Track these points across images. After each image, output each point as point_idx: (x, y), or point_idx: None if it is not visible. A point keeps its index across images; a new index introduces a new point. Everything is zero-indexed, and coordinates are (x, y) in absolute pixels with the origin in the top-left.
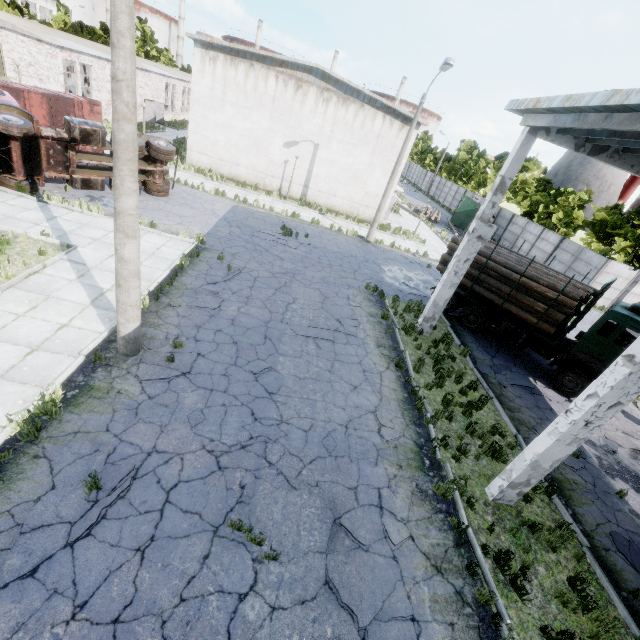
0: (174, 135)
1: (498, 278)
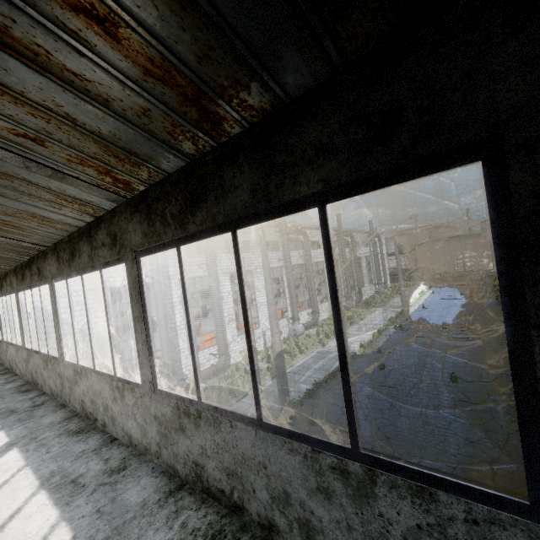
0: None
1: None
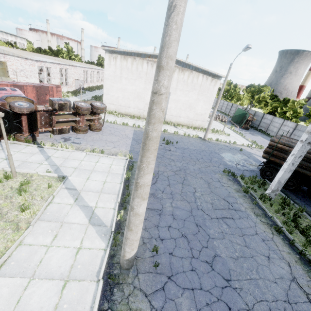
0: (90, 94)
1: (307, 160)
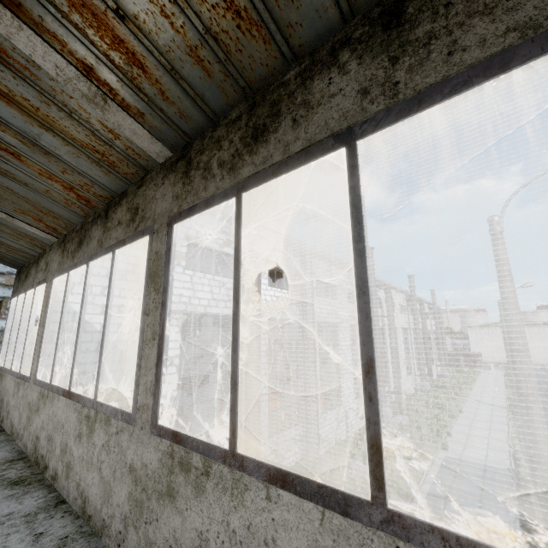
0: None
1: None
